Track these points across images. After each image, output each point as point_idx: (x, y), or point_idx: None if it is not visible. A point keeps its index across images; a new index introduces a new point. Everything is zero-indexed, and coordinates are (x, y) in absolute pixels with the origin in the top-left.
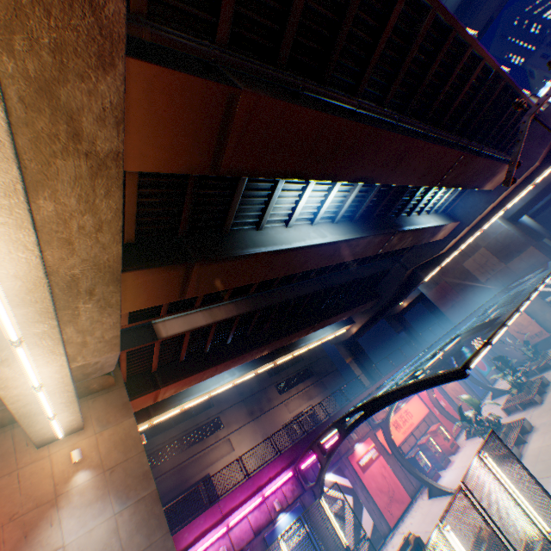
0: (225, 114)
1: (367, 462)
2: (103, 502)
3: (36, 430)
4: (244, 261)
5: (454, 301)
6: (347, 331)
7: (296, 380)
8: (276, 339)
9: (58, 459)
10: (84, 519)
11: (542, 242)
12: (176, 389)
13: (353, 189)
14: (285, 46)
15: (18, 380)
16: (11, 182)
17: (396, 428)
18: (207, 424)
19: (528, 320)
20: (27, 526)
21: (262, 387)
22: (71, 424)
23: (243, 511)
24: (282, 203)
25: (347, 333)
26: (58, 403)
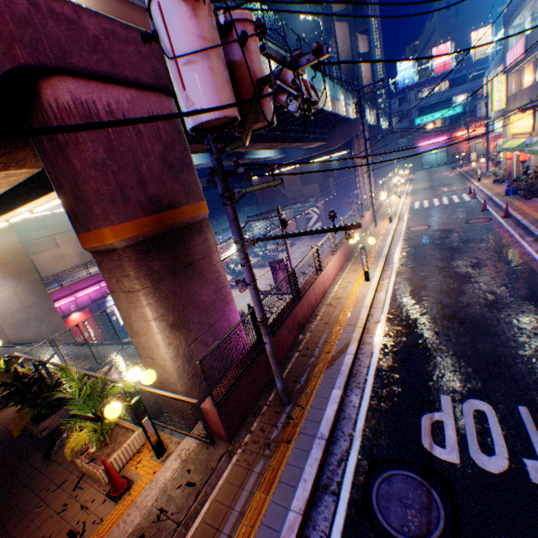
0: None
1: None
2: (4, 280)
3: None
4: None
5: (266, 195)
6: None
7: None
8: None
9: None
10: None
11: (328, 181)
12: None
13: None
14: None
15: None
16: None
17: None
18: (30, 222)
19: (294, 223)
20: None
21: None
22: None
23: (87, 292)
24: None
25: None
26: None
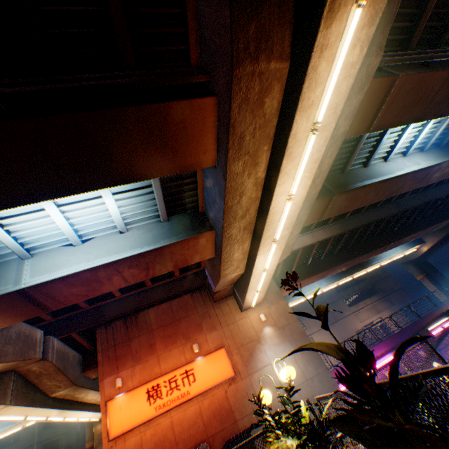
0: (385, 93)
1: None
2: (283, 345)
3: (247, 298)
4: (361, 190)
5: None
6: (415, 250)
7: (361, 296)
8: (359, 255)
9: (252, 318)
10: (276, 352)
11: None
12: (290, 290)
13: (444, 120)
14: (415, 35)
15: (261, 264)
16: (319, 156)
17: None
18: None
19: None
20: (249, 350)
21: (331, 300)
22: (258, 299)
23: None
24: (383, 144)
25: (415, 253)
26: (263, 282)
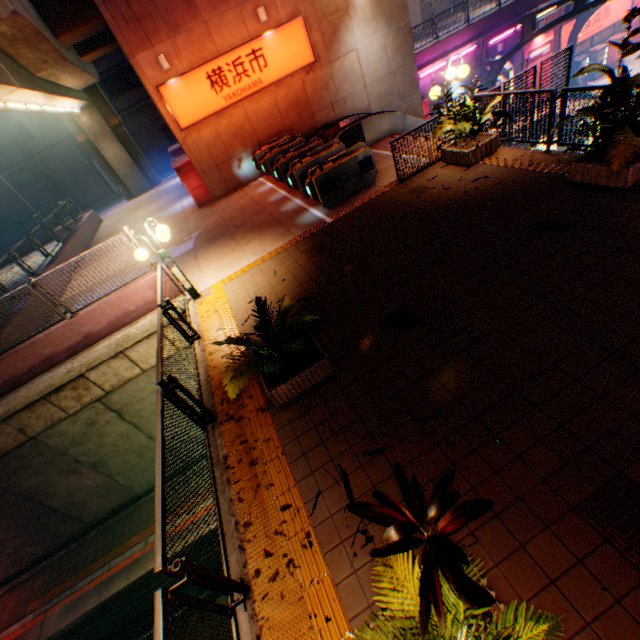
0: None
1: (535, 59)
2: (376, 25)
3: None
4: None
5: None
6: None
7: None
8: None
9: None
10: (365, 35)
11: None
12: None
13: None
14: None
15: None
16: None
17: (582, 30)
18: None
19: None
20: (333, 28)
21: None
22: None
23: (430, 71)
24: None
25: None
26: None
